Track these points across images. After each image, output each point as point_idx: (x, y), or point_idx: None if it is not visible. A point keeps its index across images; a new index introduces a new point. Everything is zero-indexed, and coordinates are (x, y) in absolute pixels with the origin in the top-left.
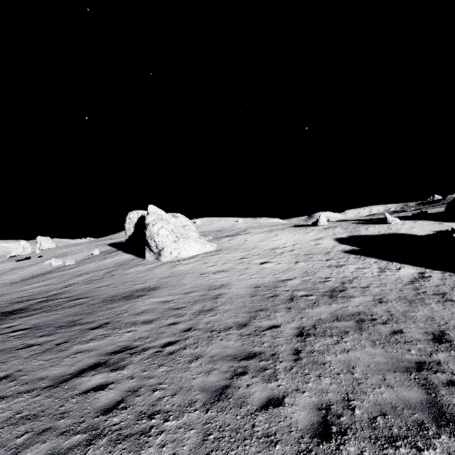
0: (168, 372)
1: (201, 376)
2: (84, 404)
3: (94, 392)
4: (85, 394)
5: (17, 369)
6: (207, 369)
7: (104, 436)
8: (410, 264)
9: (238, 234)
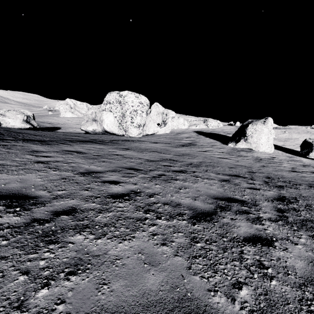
0: None
1: None
2: None
3: None
4: None
5: None
6: None
7: None
8: None
9: None
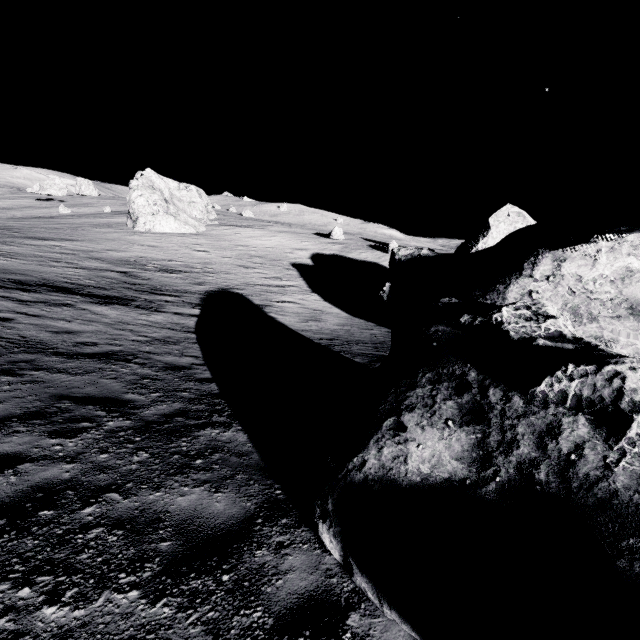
0: None
1: None
2: None
3: None
4: None
5: None
6: None
7: None
8: (310, 282)
9: (249, 226)
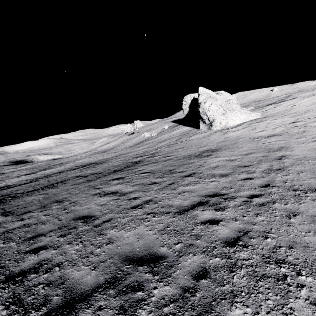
0: (269, 223)
1: (312, 235)
2: (208, 232)
3: (210, 224)
4: (205, 225)
5: (154, 196)
6: (315, 229)
7: (240, 268)
8: None
9: (282, 100)
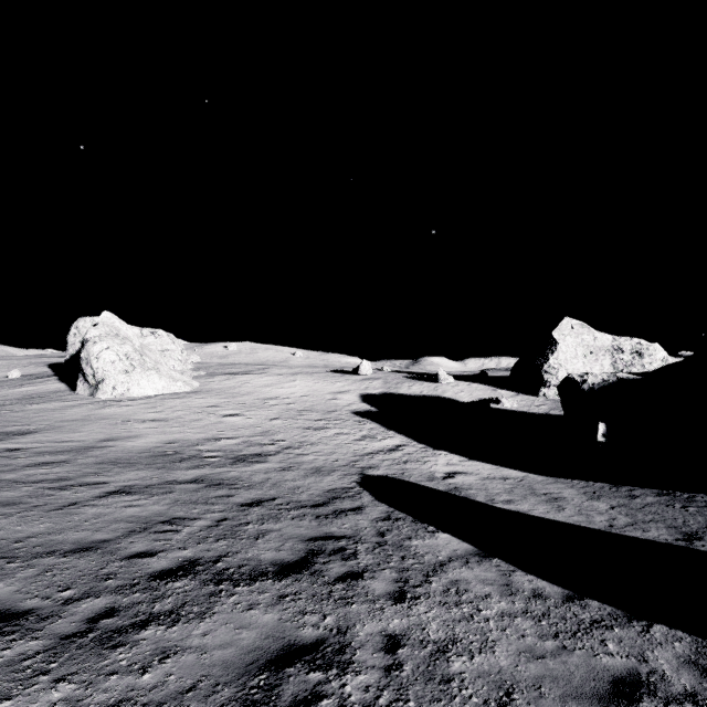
0: None
1: None
2: None
3: None
4: None
5: None
6: None
7: None
8: (407, 434)
9: (247, 372)
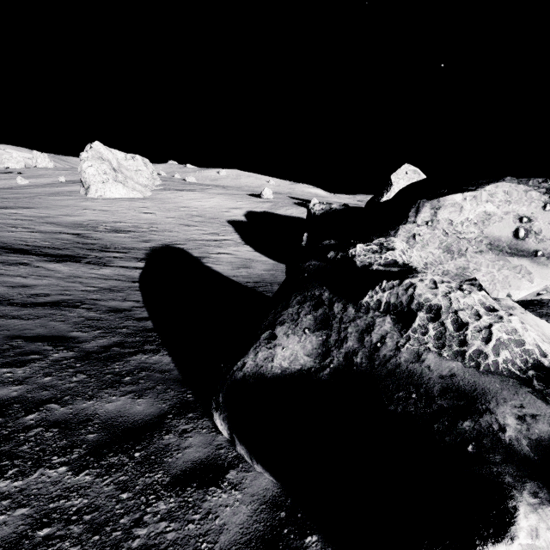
0: None
1: None
2: None
3: None
4: None
5: None
6: None
7: None
8: (243, 236)
9: (190, 190)
